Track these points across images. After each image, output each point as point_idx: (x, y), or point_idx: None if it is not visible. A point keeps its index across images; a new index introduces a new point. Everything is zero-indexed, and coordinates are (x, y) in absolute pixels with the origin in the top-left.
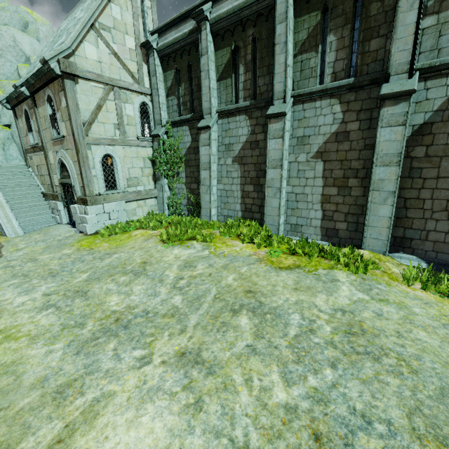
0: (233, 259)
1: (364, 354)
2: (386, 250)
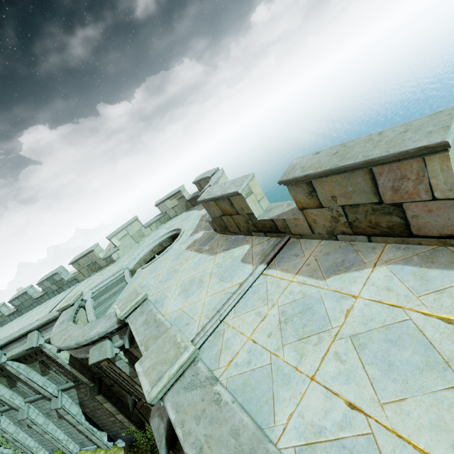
0: None
1: None
2: (109, 447)
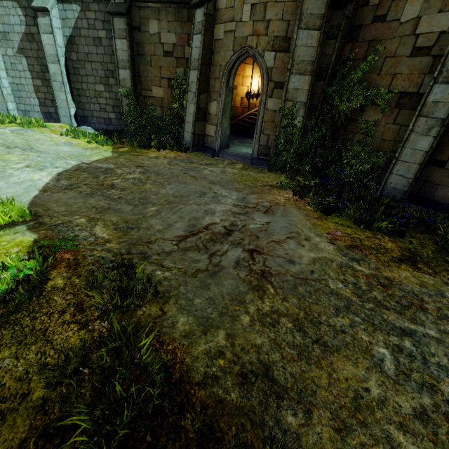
0: None
1: None
2: (72, 123)
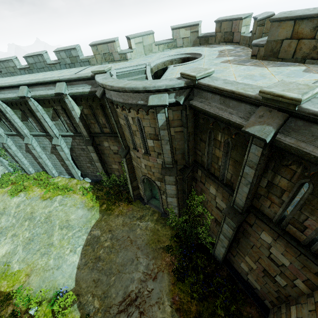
0: (32, 199)
1: (46, 222)
2: (80, 179)
